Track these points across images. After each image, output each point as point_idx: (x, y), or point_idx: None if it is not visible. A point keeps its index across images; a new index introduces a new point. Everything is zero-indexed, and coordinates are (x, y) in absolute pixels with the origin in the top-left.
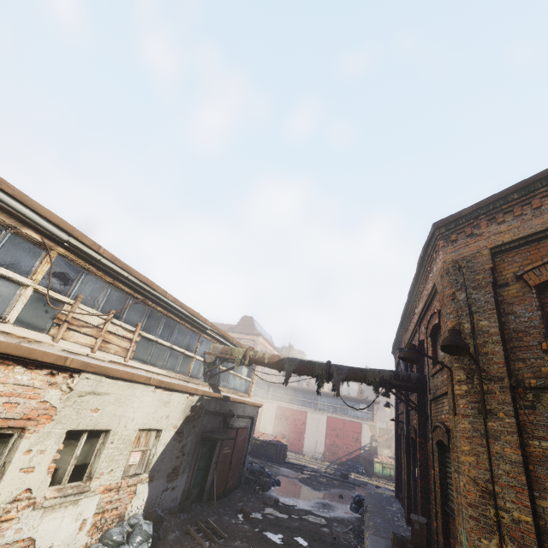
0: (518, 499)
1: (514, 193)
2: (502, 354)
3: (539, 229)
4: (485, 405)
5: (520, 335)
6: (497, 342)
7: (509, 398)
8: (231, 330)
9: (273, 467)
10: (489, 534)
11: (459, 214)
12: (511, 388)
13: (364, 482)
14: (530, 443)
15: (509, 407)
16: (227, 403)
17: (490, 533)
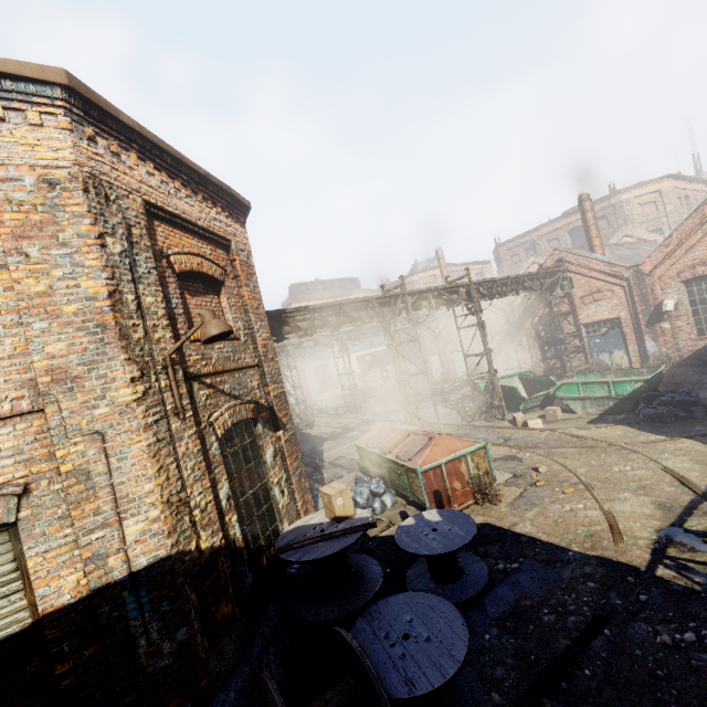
0: None
1: None
2: None
3: None
4: None
5: None
6: None
7: None
8: None
9: None
10: None
11: None
12: None
13: None
14: None
15: None
16: None
17: None
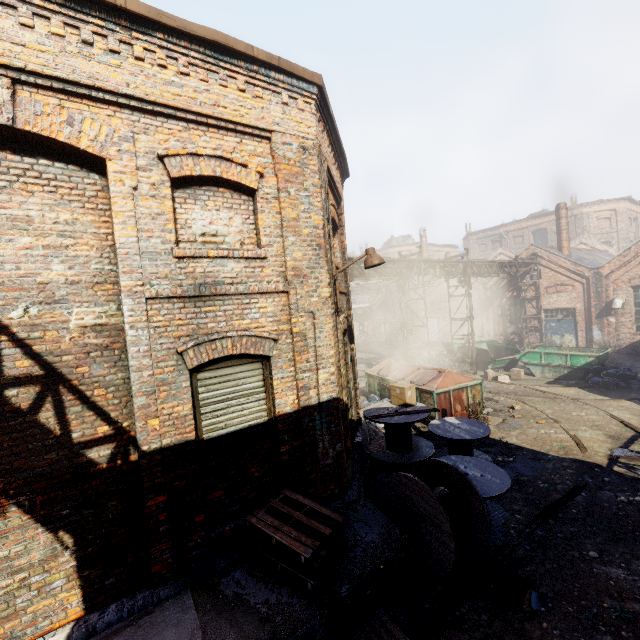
0: None
1: None
2: None
3: None
4: None
5: None
6: None
7: None
8: None
9: None
10: None
11: None
12: None
13: None
14: None
15: None
16: None
17: None
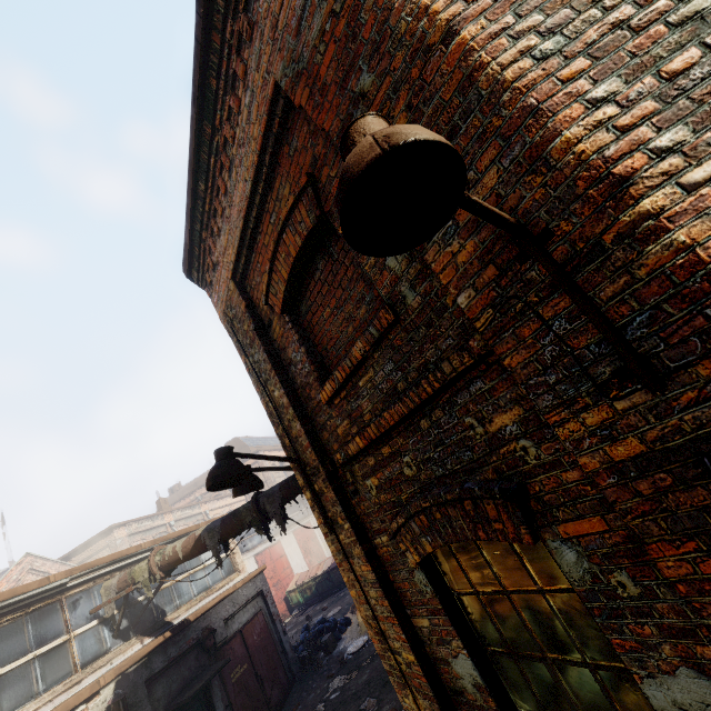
0: (397, 634)
1: (199, 183)
2: (303, 432)
3: (240, 224)
4: (325, 515)
5: (307, 391)
6: (294, 417)
7: (333, 494)
8: None
9: (346, 595)
10: (405, 690)
11: (186, 244)
12: (330, 476)
13: None
14: (377, 544)
15: (339, 506)
16: (191, 628)
17: (404, 688)
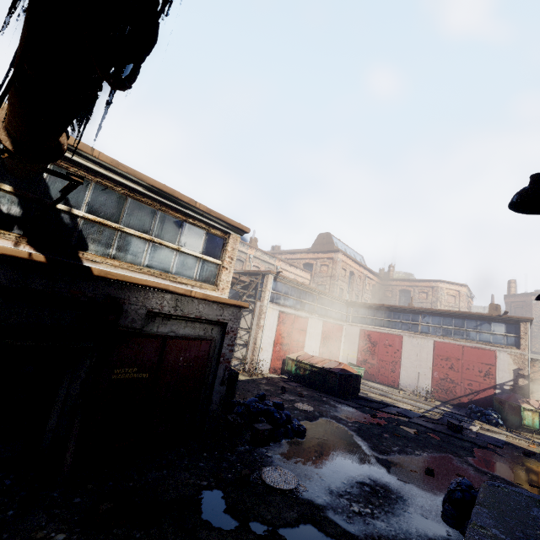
0: None
1: None
2: None
3: None
4: None
5: None
6: None
7: None
8: (305, 251)
9: (327, 403)
10: None
11: None
12: None
13: (497, 441)
14: None
15: None
16: (90, 282)
17: None
